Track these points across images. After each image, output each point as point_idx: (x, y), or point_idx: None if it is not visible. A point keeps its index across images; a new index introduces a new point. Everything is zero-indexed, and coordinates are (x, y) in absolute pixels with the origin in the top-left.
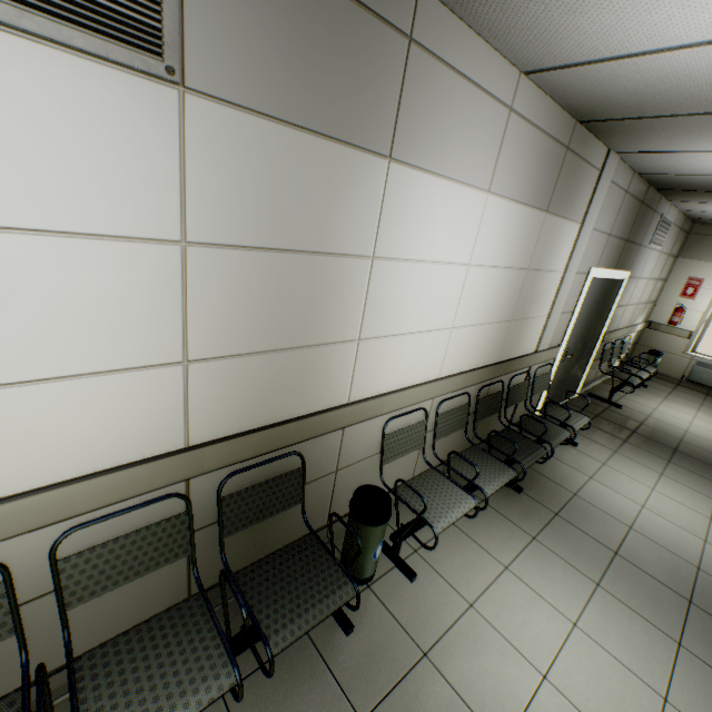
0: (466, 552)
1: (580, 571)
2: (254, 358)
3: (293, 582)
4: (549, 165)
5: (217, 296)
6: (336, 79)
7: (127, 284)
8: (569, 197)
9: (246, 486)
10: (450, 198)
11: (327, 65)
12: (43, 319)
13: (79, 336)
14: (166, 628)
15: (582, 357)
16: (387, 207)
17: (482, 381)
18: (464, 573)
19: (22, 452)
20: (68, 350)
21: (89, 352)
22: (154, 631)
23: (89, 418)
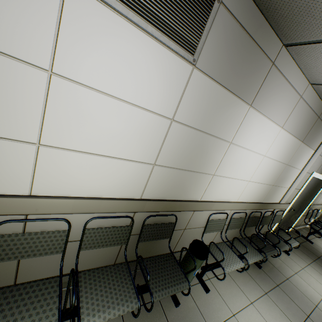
0: (232, 288)
1: (289, 318)
2: (175, 170)
3: (163, 272)
4: (309, 122)
5: (174, 142)
6: (243, 73)
7: (149, 130)
8: (313, 138)
9: (152, 223)
10: (266, 126)
11: (242, 67)
12: (121, 135)
13: (128, 144)
14: (112, 272)
15: (297, 212)
16: (243, 124)
17: (253, 209)
18: (231, 298)
19: (93, 181)
20: (122, 148)
21: (128, 151)
22: (108, 272)
23: (117, 176)
